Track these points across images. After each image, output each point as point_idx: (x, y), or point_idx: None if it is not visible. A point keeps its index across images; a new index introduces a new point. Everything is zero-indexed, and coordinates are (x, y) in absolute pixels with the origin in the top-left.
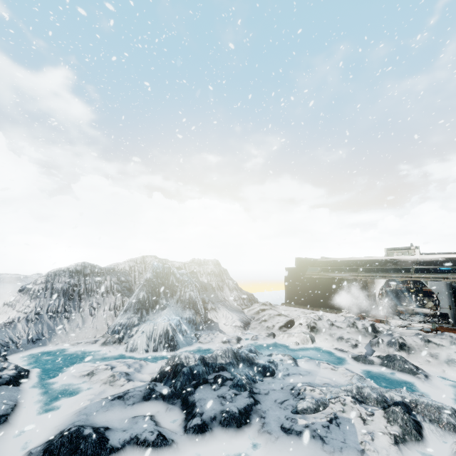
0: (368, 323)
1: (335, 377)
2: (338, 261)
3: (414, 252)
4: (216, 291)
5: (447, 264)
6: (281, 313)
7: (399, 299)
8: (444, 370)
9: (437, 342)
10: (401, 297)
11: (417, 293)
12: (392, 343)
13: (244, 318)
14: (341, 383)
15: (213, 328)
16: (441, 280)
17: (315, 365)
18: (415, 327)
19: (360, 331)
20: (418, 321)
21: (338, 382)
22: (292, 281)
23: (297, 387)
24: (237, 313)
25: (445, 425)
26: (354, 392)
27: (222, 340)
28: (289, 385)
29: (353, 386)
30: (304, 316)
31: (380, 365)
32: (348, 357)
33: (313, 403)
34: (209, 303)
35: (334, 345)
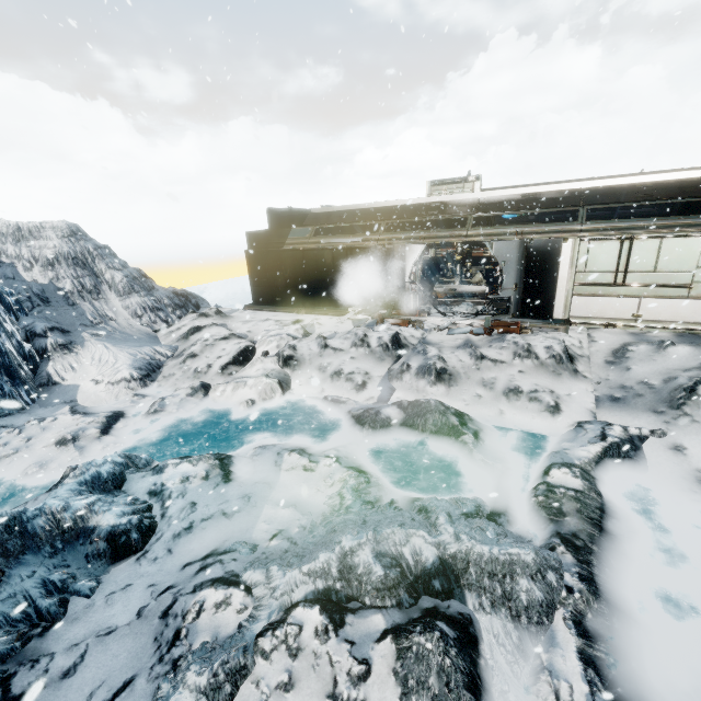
0: (388, 335)
1: (307, 495)
2: (348, 213)
3: (472, 188)
4: (79, 301)
5: (524, 207)
6: (234, 330)
7: (438, 273)
8: (501, 410)
9: (494, 357)
10: (441, 270)
11: (465, 261)
12: (425, 371)
13: (147, 358)
14: (317, 514)
15: (57, 400)
16: (512, 238)
17: (273, 462)
18: (461, 328)
19: (374, 352)
20: (465, 315)
21: (310, 510)
22: (261, 259)
23: (182, 604)
24: (135, 345)
25: (524, 612)
26: (333, 573)
27: (59, 436)
28: (172, 582)
29: (333, 554)
30: (275, 335)
31: (402, 426)
32: (347, 416)
33: (202, 690)
34: (50, 336)
35: (325, 390)
